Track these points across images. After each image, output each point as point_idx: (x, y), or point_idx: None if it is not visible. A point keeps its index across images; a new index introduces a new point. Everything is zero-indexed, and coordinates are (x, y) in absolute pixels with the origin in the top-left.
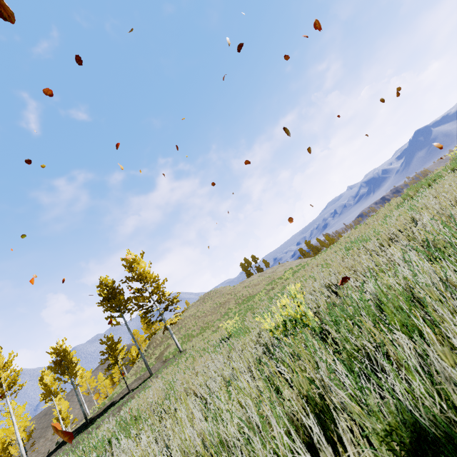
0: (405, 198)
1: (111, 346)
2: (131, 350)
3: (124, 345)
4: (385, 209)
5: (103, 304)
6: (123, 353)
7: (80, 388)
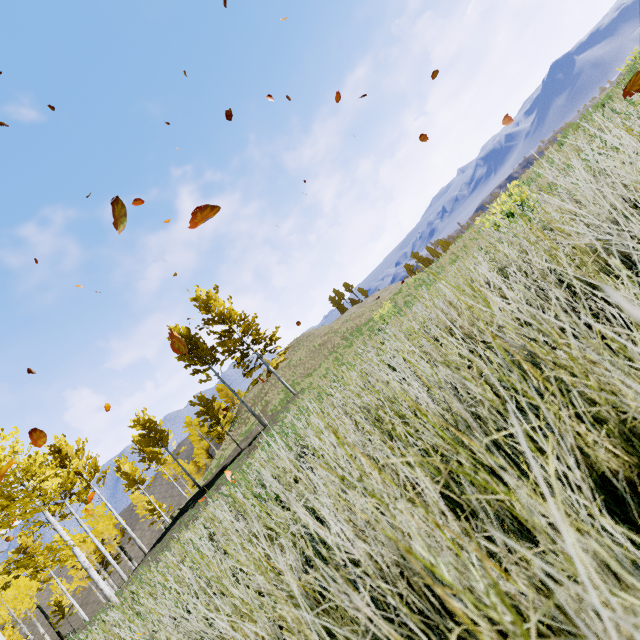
0: (561, 143)
1: (206, 406)
2: (231, 406)
3: (221, 403)
4: (535, 165)
5: (183, 358)
6: (205, 428)
7: (164, 476)
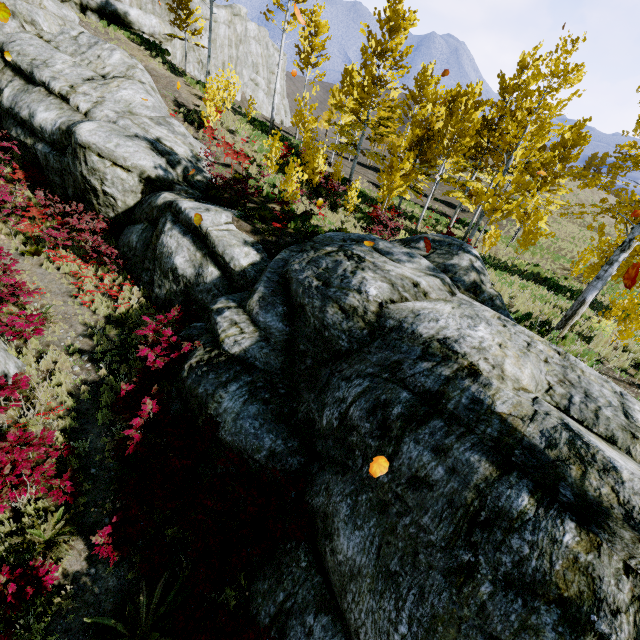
0: None
1: None
2: None
3: None
4: None
5: None
6: None
7: None
